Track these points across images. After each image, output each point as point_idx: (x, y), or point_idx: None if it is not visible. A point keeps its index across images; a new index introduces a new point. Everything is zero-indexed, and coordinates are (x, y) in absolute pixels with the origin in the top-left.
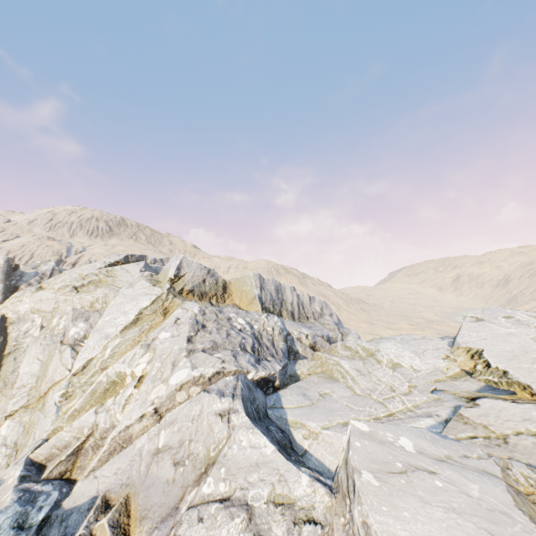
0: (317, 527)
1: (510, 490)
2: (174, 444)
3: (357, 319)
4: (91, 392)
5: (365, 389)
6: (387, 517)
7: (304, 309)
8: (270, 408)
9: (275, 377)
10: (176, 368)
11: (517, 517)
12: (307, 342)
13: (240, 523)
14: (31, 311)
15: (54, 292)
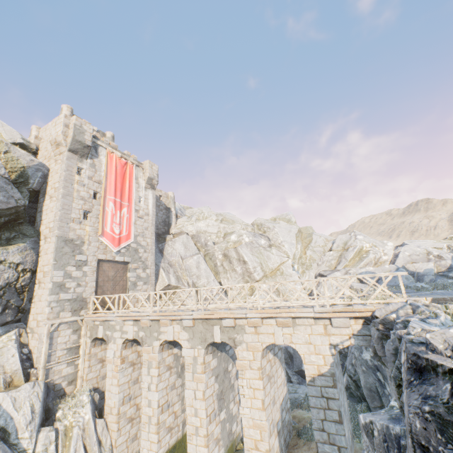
0: None
1: None
2: (412, 253)
3: None
4: (355, 252)
5: None
6: None
7: None
8: None
9: None
10: (385, 243)
11: None
12: None
13: (447, 254)
14: (200, 232)
15: (216, 221)
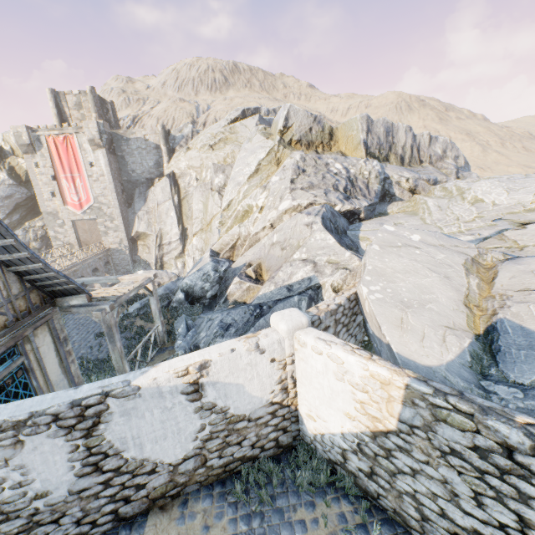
0: (347, 271)
1: (468, 260)
2: (281, 240)
3: (508, 163)
4: (235, 217)
5: (434, 220)
6: (375, 260)
7: (419, 152)
8: (350, 230)
9: (359, 211)
10: (282, 201)
11: (456, 268)
12: (407, 186)
13: (309, 268)
14: (187, 168)
15: (198, 151)
